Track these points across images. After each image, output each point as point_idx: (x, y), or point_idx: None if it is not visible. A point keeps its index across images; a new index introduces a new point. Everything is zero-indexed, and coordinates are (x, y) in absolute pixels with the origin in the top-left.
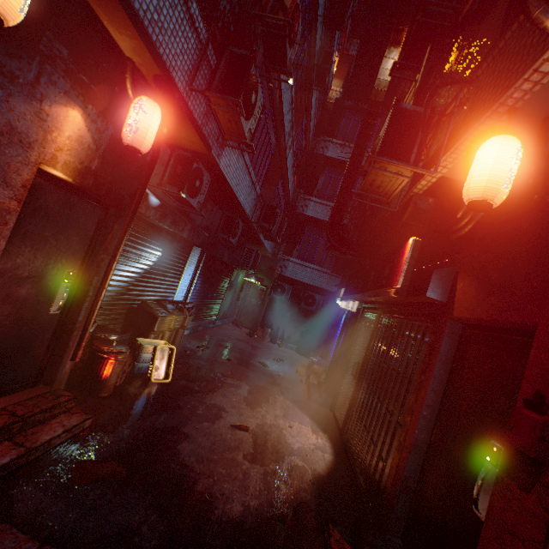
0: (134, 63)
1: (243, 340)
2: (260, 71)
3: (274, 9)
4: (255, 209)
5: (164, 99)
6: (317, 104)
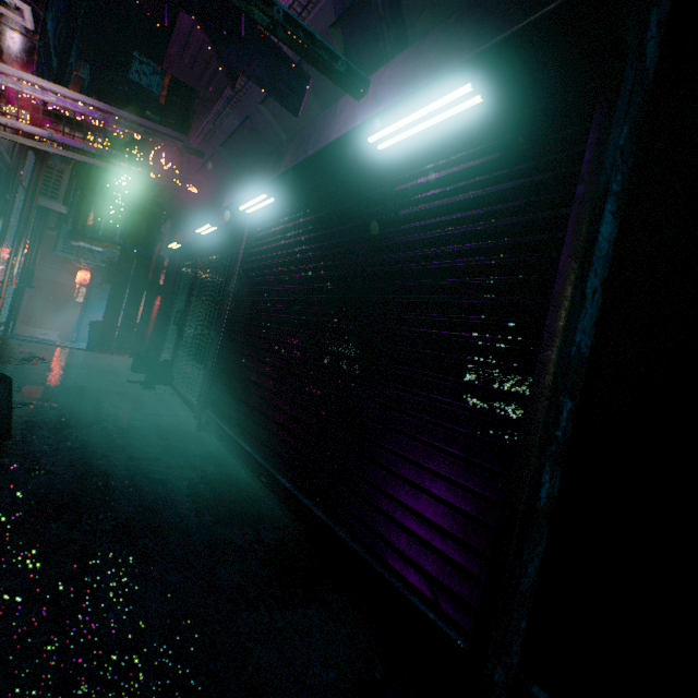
0: None
1: None
2: None
3: None
4: None
5: None
6: None
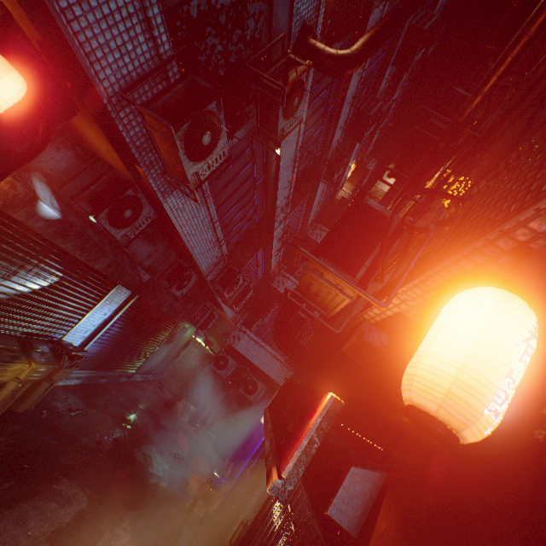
0: (9, 13)
1: (151, 412)
2: (251, 132)
3: (277, 76)
4: (214, 267)
5: (64, 84)
6: (324, 195)
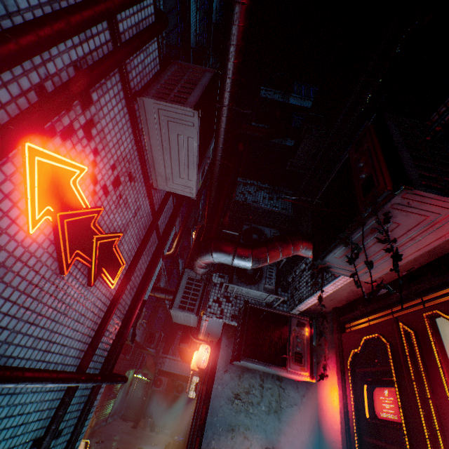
0: None
1: (128, 433)
2: None
3: None
4: (142, 335)
5: None
6: None
